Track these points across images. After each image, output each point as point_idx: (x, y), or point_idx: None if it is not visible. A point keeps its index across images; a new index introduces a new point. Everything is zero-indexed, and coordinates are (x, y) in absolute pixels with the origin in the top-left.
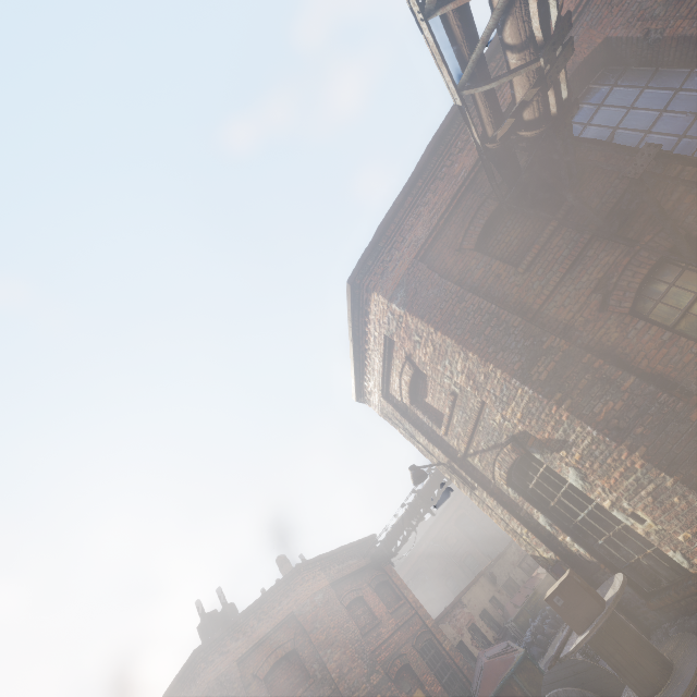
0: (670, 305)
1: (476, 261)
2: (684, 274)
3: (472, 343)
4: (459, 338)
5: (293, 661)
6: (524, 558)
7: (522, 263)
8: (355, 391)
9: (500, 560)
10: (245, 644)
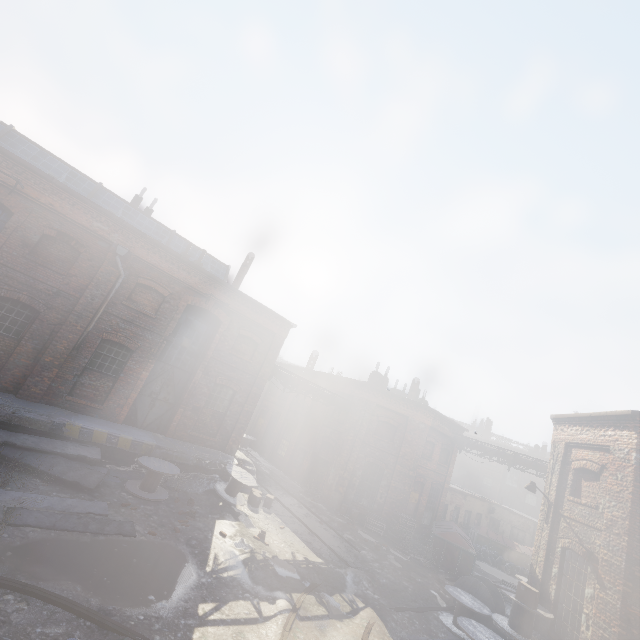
0: None
1: None
2: None
3: (635, 522)
4: (634, 512)
5: (392, 429)
6: (520, 529)
7: None
8: (557, 417)
9: (506, 511)
10: (384, 403)
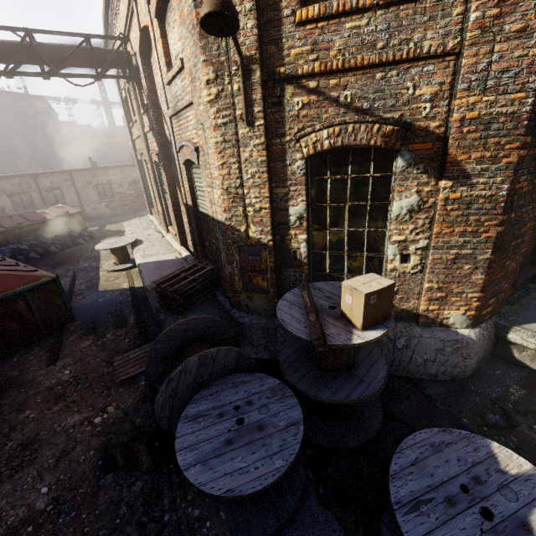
0: None
1: None
2: None
3: None
4: None
5: None
6: (22, 193)
7: None
8: None
9: None
10: None
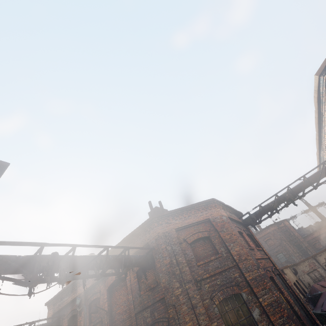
0: None
1: None
2: None
3: None
4: None
5: (207, 242)
6: (312, 271)
7: None
8: None
9: (294, 267)
10: (180, 223)
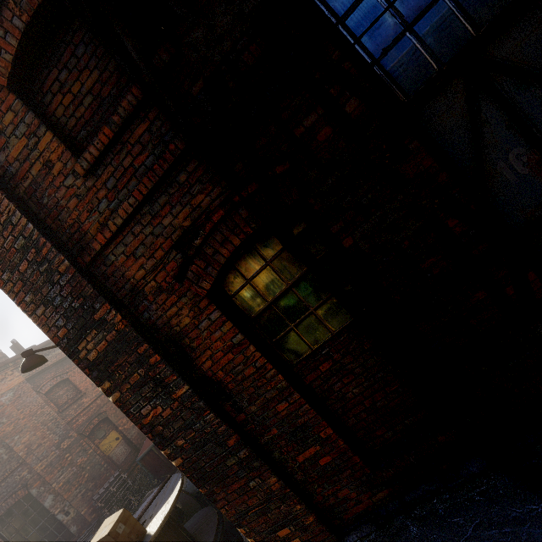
0: (258, 291)
1: (13, 118)
2: (285, 254)
3: (2, 279)
4: None
5: None
6: None
7: (82, 155)
8: None
9: None
10: None
